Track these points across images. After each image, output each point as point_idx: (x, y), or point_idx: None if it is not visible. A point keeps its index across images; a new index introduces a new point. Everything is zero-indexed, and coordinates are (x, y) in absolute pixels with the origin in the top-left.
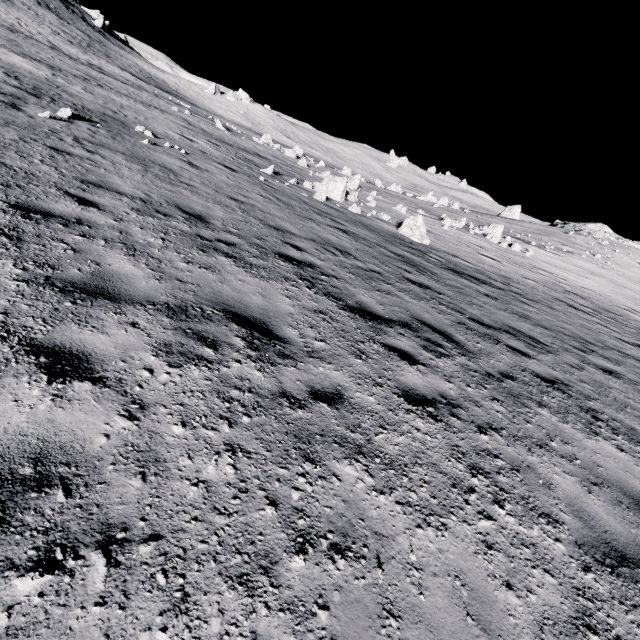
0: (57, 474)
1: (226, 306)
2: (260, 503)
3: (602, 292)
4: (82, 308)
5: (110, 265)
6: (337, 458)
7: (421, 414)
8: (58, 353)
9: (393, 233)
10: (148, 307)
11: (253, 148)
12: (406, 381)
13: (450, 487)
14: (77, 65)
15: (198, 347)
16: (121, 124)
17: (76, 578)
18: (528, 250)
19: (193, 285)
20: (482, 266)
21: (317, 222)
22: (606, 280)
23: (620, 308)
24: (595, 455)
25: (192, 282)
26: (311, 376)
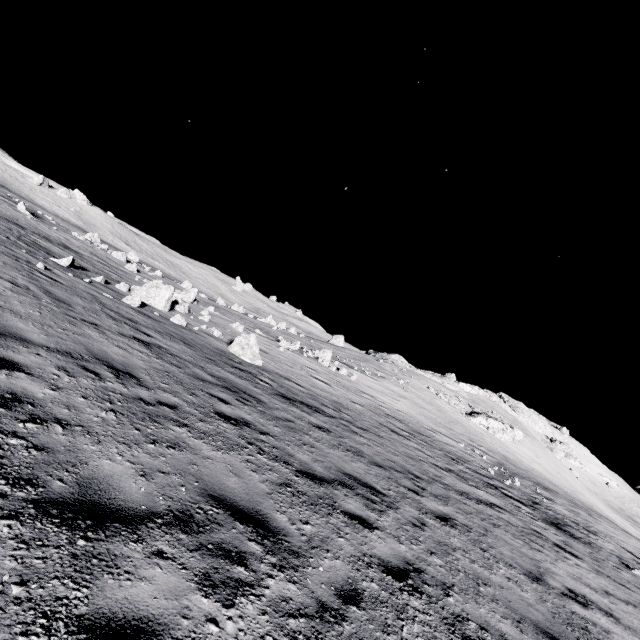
0: None
1: None
2: None
3: (411, 413)
4: None
5: None
6: None
7: None
8: None
9: (221, 350)
10: None
11: (63, 239)
12: None
13: None
14: None
15: None
16: None
17: None
18: (353, 374)
19: None
20: (315, 390)
21: (102, 328)
22: (411, 402)
23: (426, 429)
24: None
25: None
26: None
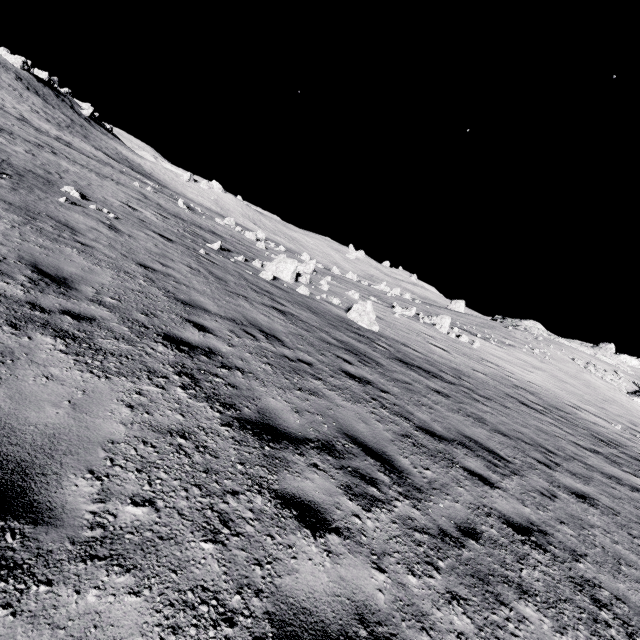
0: None
1: None
2: None
3: (547, 387)
4: None
5: None
6: None
7: None
8: None
9: (341, 317)
10: None
11: (211, 226)
12: (295, 588)
13: None
14: (40, 135)
15: None
16: (45, 182)
17: None
18: (475, 341)
19: None
20: (432, 356)
21: (250, 300)
22: (547, 374)
23: (566, 405)
24: None
25: None
26: (41, 633)
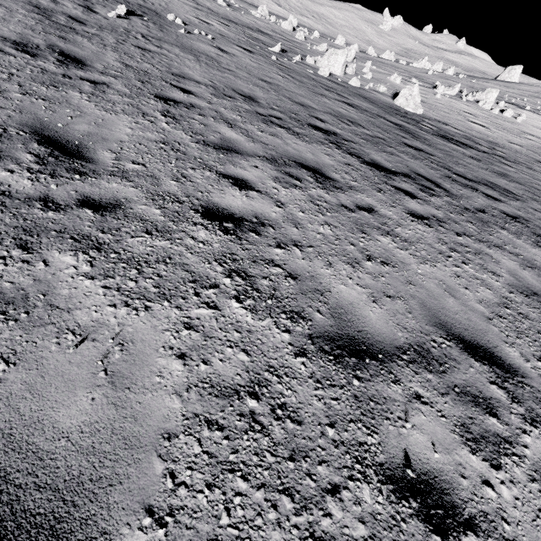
0: (266, 223)
1: (295, 159)
2: (347, 244)
3: None
4: (229, 158)
5: (225, 134)
6: (377, 234)
7: (420, 223)
8: (234, 178)
9: (389, 104)
10: (257, 158)
11: (254, 24)
12: (410, 207)
13: (438, 254)
14: None
15: (292, 180)
16: (156, 14)
17: (292, 252)
18: (520, 115)
19: (272, 146)
20: (470, 133)
21: (327, 97)
22: None
23: None
24: (535, 256)
25: (270, 144)
26: (354, 199)
